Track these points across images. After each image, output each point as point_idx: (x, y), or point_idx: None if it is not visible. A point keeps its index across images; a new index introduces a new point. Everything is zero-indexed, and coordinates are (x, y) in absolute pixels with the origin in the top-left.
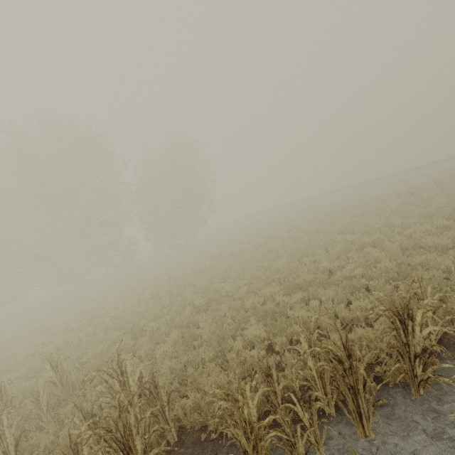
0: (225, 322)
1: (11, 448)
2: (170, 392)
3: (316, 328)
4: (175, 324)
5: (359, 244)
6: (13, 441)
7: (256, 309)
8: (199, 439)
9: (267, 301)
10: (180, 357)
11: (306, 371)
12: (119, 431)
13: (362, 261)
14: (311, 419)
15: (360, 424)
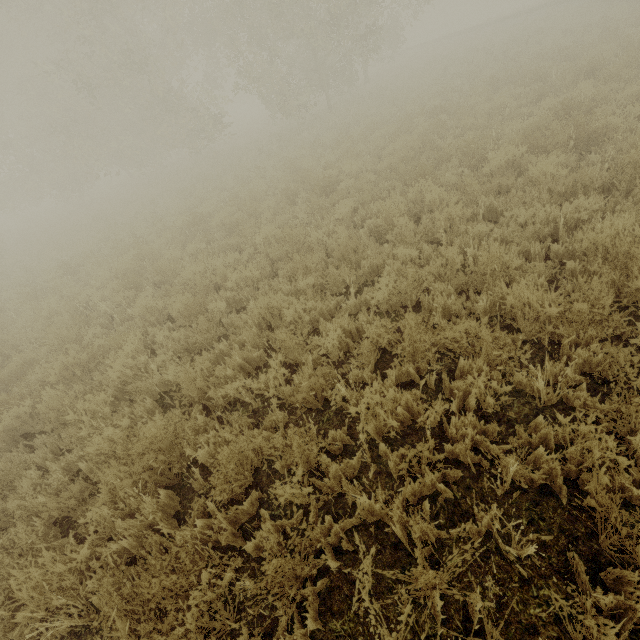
0: None
1: None
2: None
3: None
4: None
5: None
6: None
7: None
8: None
9: None
10: None
11: None
12: None
13: None
14: None
15: None
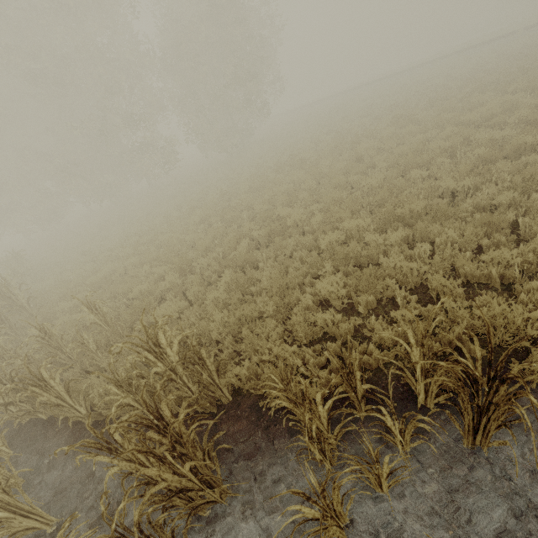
0: (291, 265)
1: (63, 394)
2: (219, 362)
3: (419, 284)
4: (229, 263)
5: (514, 148)
6: (62, 388)
7: (333, 249)
8: (256, 405)
9: (351, 240)
10: (233, 310)
11: (398, 347)
12: (151, 423)
13: (517, 180)
14: (402, 430)
15: (471, 436)
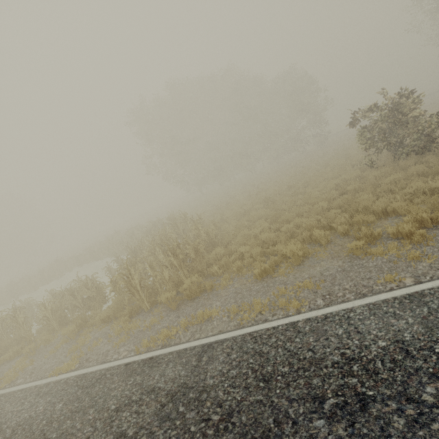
0: None
1: None
2: None
3: None
4: None
5: None
6: None
7: None
8: None
9: None
10: None
11: None
12: None
13: None
14: None
15: None
